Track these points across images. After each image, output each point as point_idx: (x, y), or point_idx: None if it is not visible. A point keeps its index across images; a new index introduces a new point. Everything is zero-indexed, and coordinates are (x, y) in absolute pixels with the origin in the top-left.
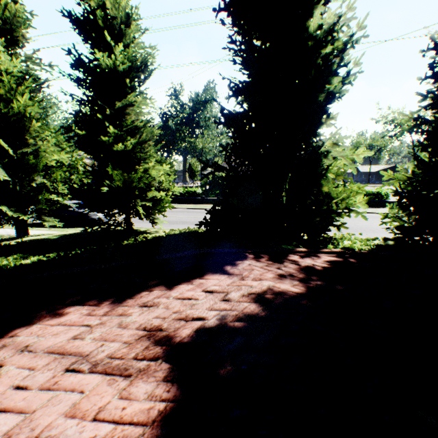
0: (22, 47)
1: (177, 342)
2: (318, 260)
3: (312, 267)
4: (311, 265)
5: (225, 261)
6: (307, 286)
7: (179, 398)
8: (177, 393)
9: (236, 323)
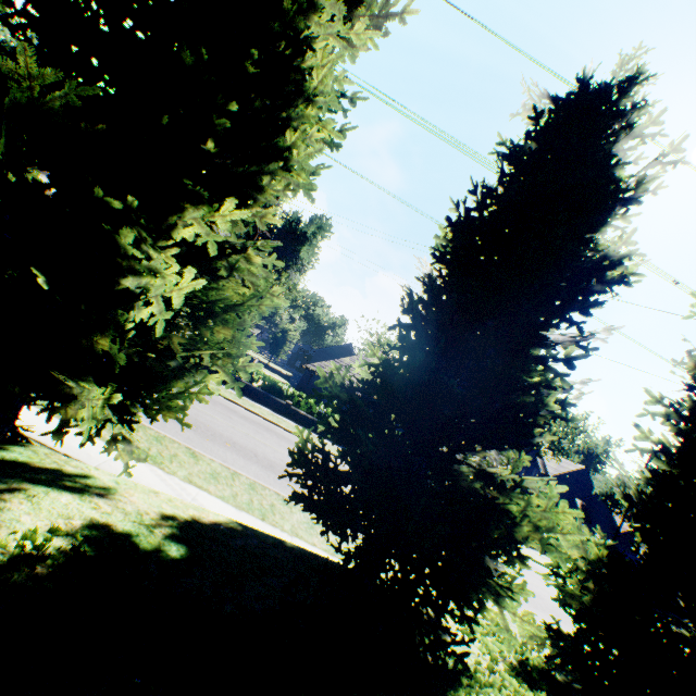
0: None
1: None
2: None
3: None
4: None
5: None
6: None
7: None
8: None
9: None
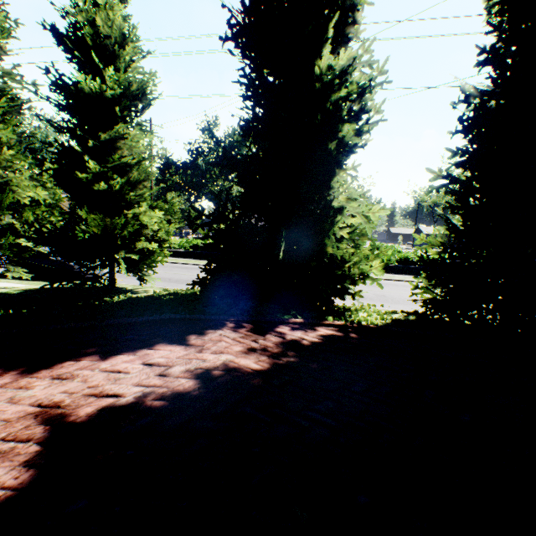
0: (1, 60)
1: (68, 422)
2: (312, 333)
3: (298, 342)
4: (299, 338)
5: (195, 329)
6: (274, 363)
7: (24, 486)
8: (27, 480)
9: (156, 402)
